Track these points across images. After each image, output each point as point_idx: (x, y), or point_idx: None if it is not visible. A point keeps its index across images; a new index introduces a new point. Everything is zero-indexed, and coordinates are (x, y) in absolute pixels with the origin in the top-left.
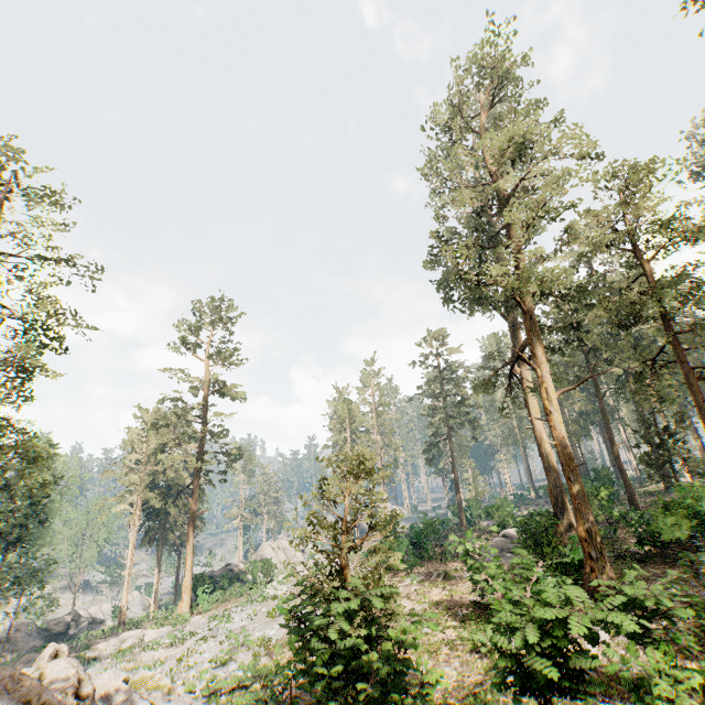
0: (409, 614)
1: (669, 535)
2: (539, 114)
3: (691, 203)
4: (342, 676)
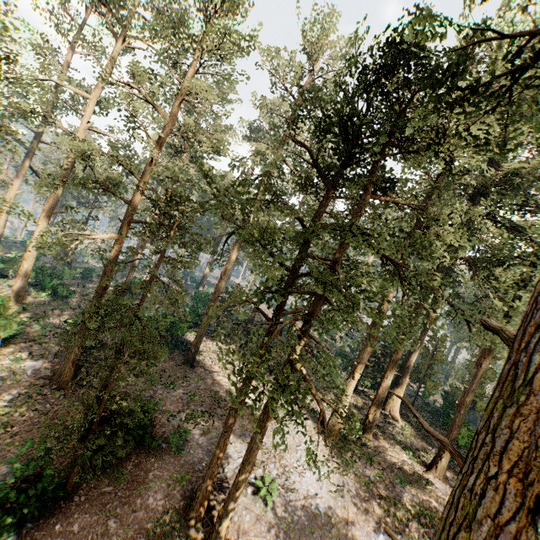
0: None
1: None
2: None
3: None
4: None
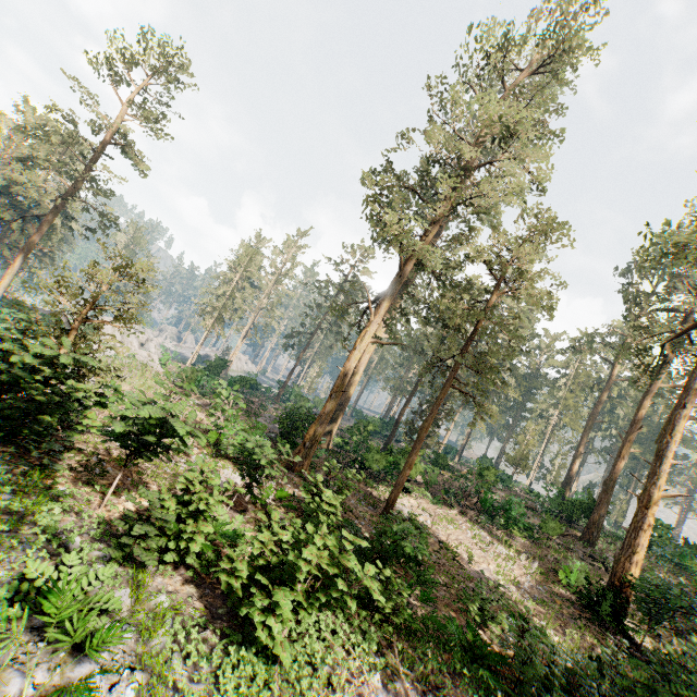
0: (118, 391)
1: (370, 464)
2: (531, 113)
3: (549, 273)
4: (13, 386)
